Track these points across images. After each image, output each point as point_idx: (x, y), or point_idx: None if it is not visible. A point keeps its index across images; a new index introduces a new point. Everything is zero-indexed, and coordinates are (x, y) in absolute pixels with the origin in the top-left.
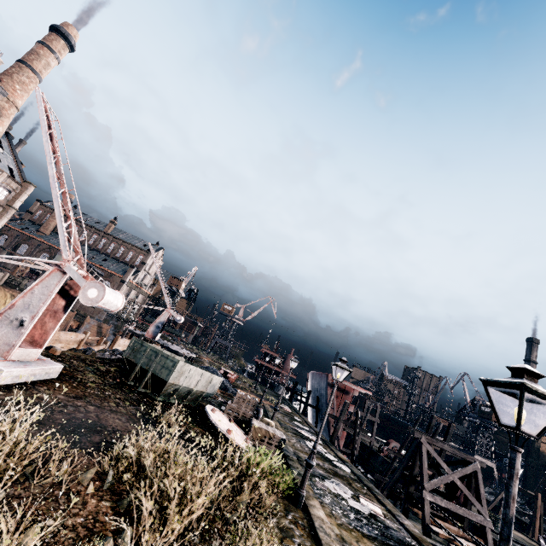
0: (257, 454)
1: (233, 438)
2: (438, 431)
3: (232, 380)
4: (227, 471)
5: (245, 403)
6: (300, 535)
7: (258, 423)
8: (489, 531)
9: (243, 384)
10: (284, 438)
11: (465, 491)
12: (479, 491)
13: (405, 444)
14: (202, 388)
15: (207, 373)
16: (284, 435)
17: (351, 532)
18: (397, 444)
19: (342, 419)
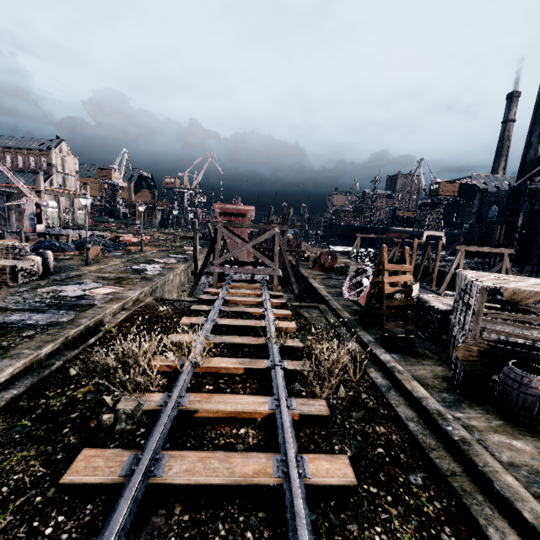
0: None
1: None
2: (289, 216)
3: (126, 241)
4: None
5: (4, 251)
6: None
7: None
8: (276, 278)
9: (161, 242)
10: (14, 265)
11: (257, 255)
12: (274, 251)
13: None
14: None
15: None
16: (27, 263)
17: None
18: (304, 243)
19: (196, 237)
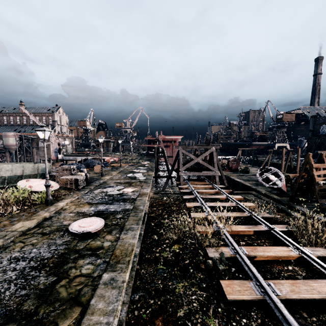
0: (7, 192)
1: (33, 189)
2: (211, 140)
3: (108, 161)
4: (3, 204)
5: (65, 170)
6: (25, 216)
7: (66, 177)
8: (217, 177)
9: (124, 160)
10: (77, 178)
11: (204, 164)
12: (213, 161)
13: (195, 154)
14: (33, 172)
15: (28, 164)
16: (81, 177)
17: (79, 205)
18: None
19: (156, 156)
